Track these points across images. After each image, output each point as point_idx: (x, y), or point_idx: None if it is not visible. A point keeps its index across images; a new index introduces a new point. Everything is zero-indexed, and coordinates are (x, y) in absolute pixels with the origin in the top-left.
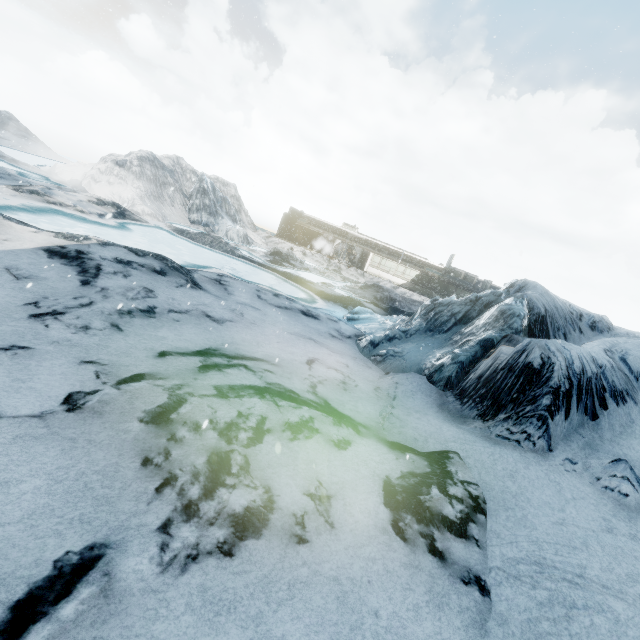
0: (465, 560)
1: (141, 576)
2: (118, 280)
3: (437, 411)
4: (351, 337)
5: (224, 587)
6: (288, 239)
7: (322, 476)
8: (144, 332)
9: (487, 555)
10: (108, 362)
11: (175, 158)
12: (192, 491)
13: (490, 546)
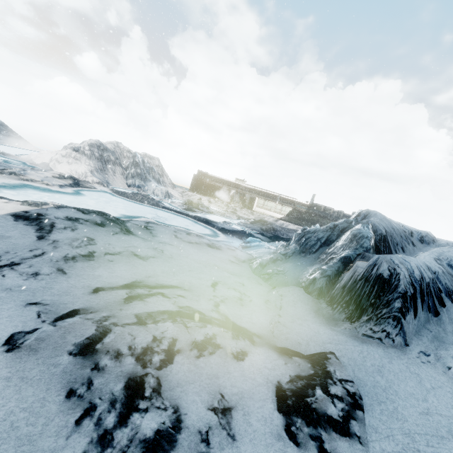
0: None
1: None
2: (67, 233)
3: (314, 316)
4: (245, 261)
5: None
6: (198, 192)
7: (224, 389)
8: (84, 273)
9: (369, 451)
10: (50, 302)
11: (115, 143)
12: (108, 420)
13: (371, 442)
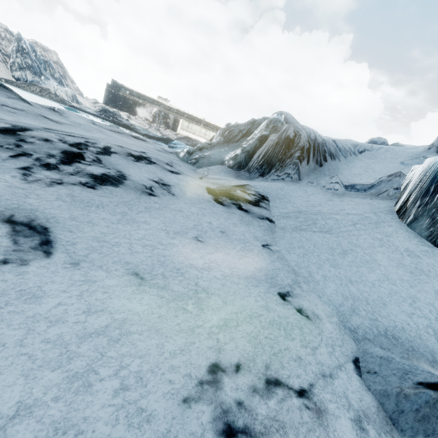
0: (260, 213)
1: (4, 181)
2: None
3: (235, 179)
4: (173, 153)
5: (91, 199)
6: (114, 107)
7: (162, 178)
8: None
9: (271, 212)
10: None
11: None
12: (49, 160)
13: (272, 210)
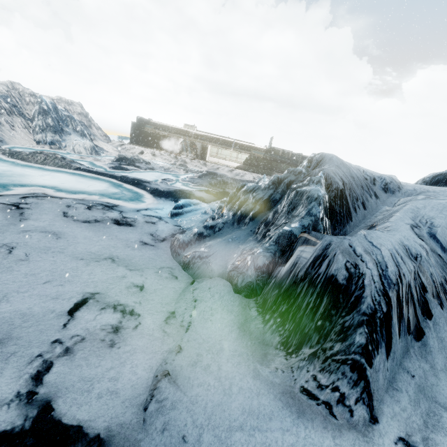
0: None
1: None
2: None
3: (237, 337)
4: (166, 239)
5: None
6: (140, 144)
7: None
8: None
9: None
10: None
11: (9, 83)
12: None
13: None
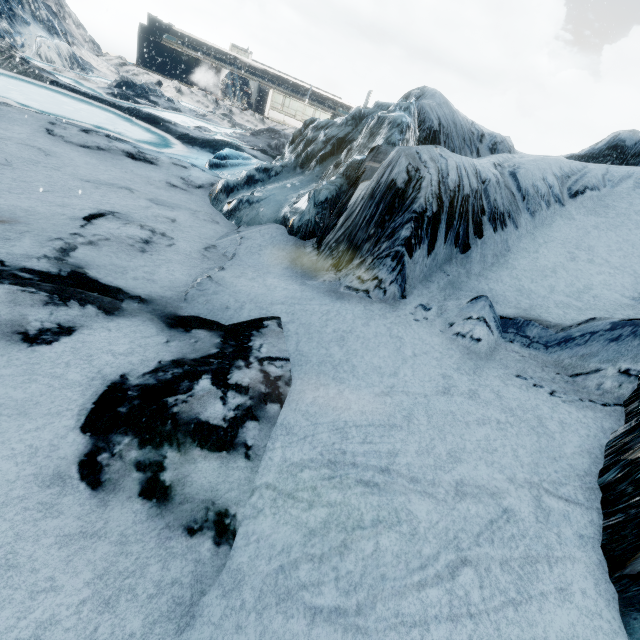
0: (211, 489)
1: None
2: None
3: (287, 267)
4: (203, 187)
5: None
6: (156, 70)
7: None
8: None
9: (259, 467)
10: None
11: None
12: None
13: (270, 451)
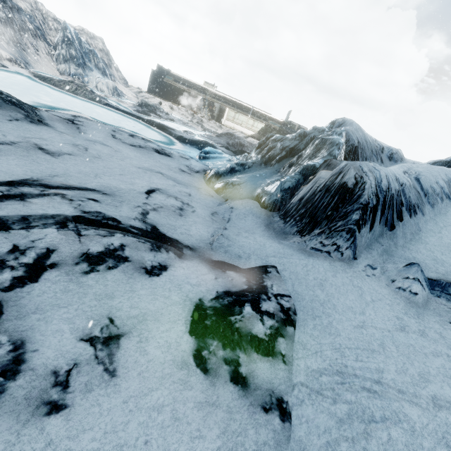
0: (269, 382)
1: None
2: None
3: (264, 230)
4: (199, 172)
5: None
6: (158, 95)
7: (117, 311)
8: None
9: (292, 370)
10: None
11: (32, 2)
12: None
13: (296, 359)
